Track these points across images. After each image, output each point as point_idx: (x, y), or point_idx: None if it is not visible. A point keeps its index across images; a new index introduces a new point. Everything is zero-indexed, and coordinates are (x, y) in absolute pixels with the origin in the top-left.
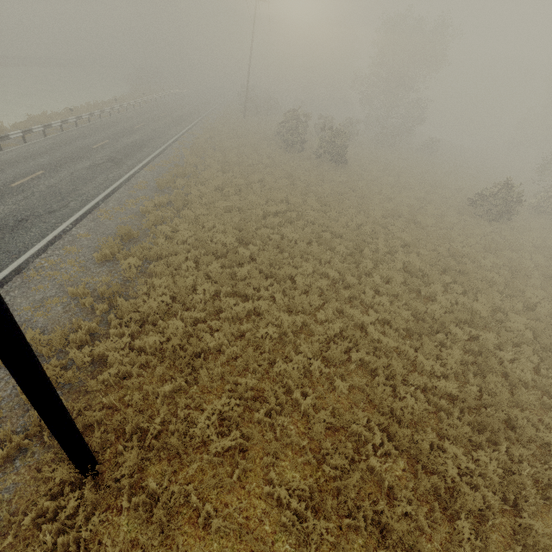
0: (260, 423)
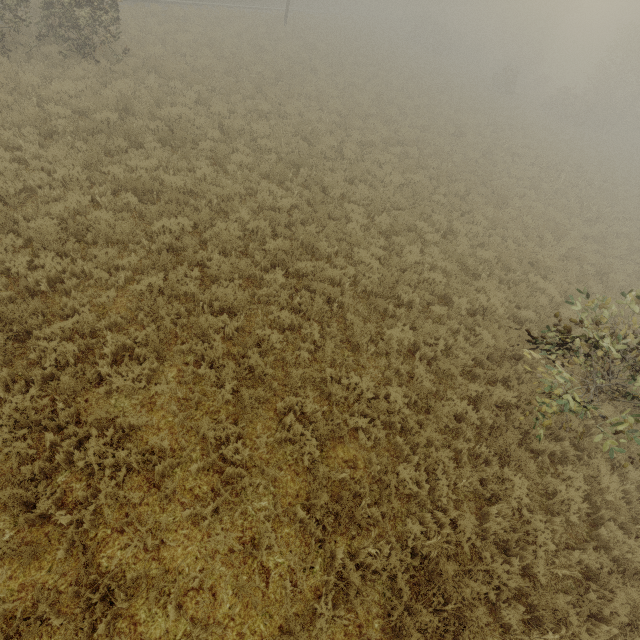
0: None
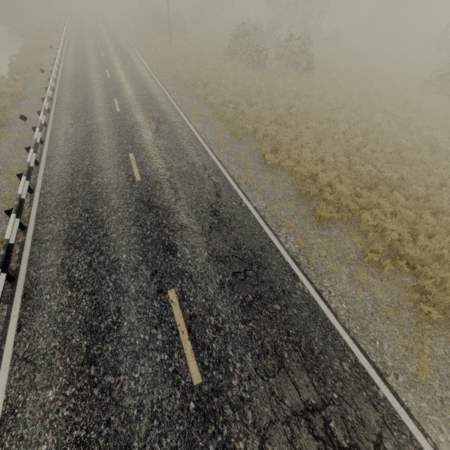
0: None
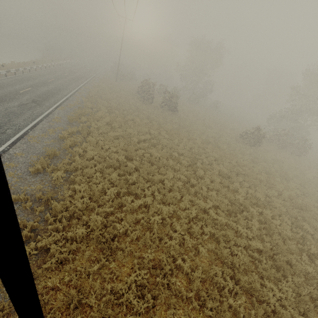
0: (159, 284)
